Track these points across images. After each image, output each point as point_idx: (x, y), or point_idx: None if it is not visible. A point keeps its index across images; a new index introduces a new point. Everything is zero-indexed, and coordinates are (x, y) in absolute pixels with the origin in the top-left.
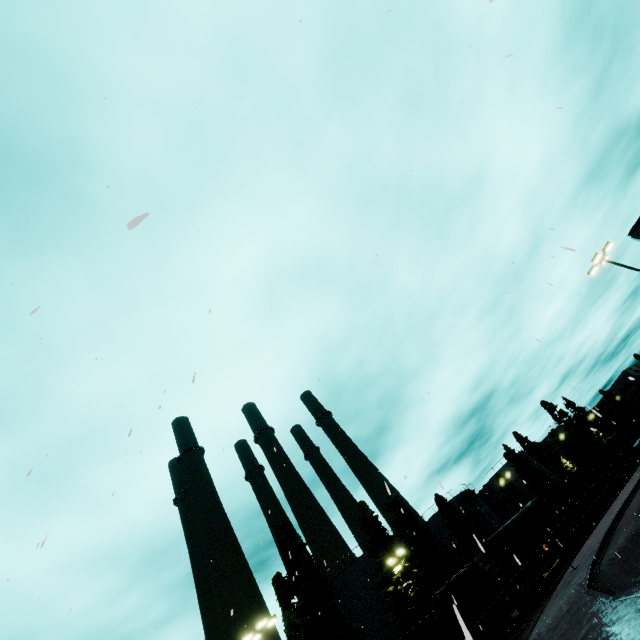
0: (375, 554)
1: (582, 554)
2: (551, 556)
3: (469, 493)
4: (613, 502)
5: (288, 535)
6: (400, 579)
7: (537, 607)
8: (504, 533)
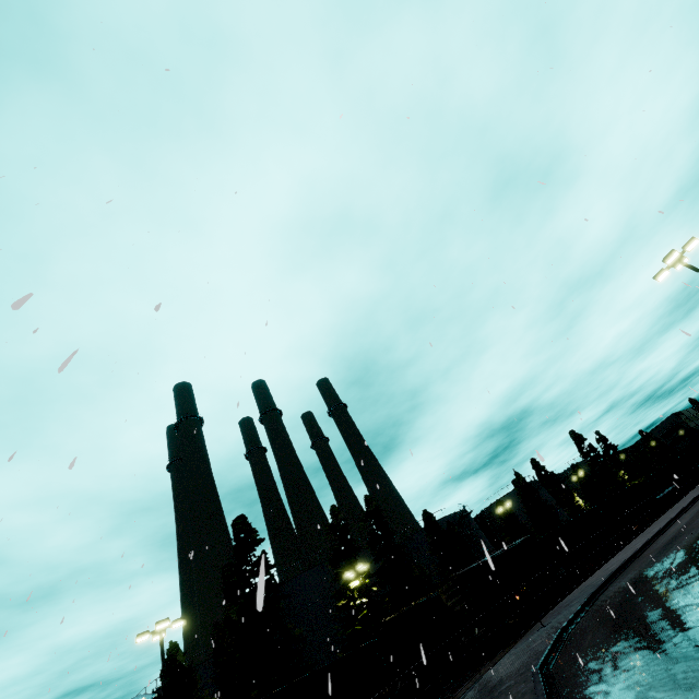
0: (335, 564)
1: (559, 610)
2: (525, 604)
3: (463, 515)
4: (616, 554)
5: (244, 527)
6: (355, 595)
7: (492, 657)
8: (478, 569)
